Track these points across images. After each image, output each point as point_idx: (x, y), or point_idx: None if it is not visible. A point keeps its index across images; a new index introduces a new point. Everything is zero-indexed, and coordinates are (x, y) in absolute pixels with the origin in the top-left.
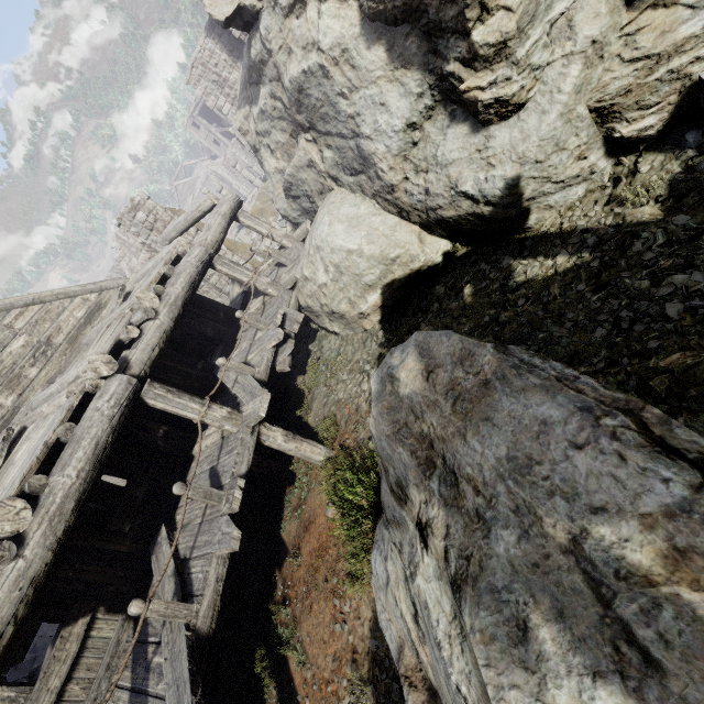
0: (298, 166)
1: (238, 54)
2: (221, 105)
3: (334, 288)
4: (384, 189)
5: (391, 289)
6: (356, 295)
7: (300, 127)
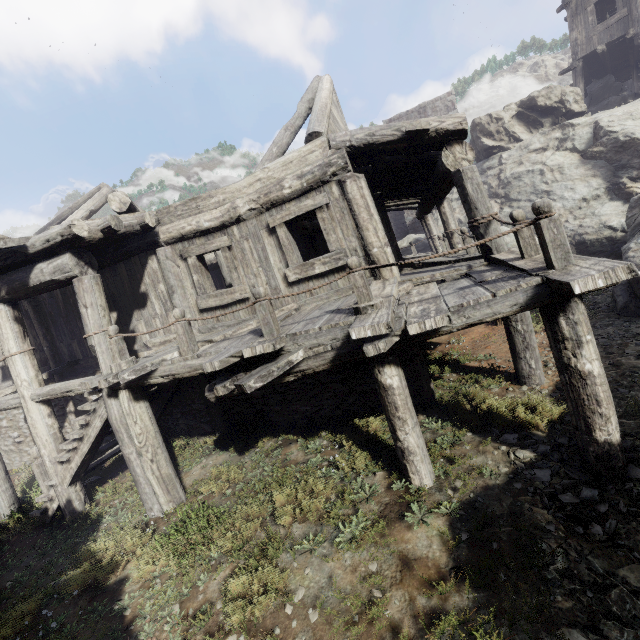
0: None
1: None
2: None
3: None
4: None
5: None
6: None
7: (497, 196)
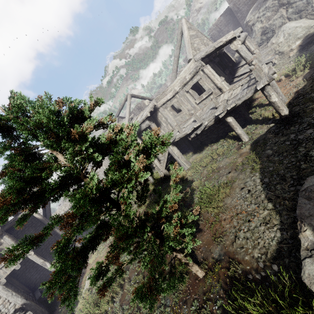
0: (275, 19)
1: (230, 21)
2: (216, 39)
3: (284, 42)
4: (312, 10)
5: (306, 38)
6: (292, 42)
7: (283, 4)
